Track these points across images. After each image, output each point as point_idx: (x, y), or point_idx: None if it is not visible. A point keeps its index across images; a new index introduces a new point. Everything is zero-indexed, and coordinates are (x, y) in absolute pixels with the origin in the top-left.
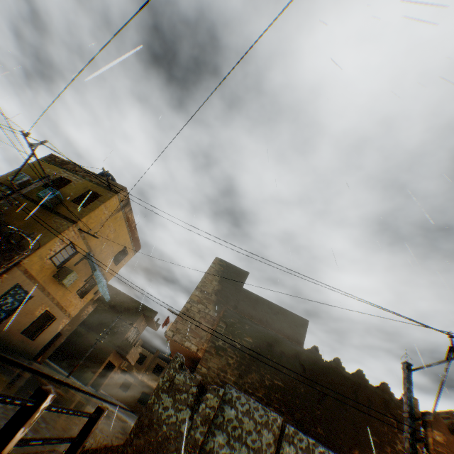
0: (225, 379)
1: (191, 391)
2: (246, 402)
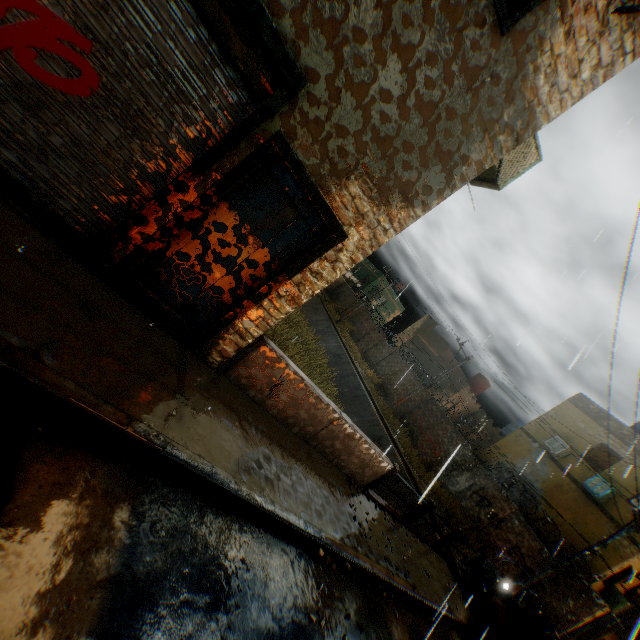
0: None
1: None
2: None
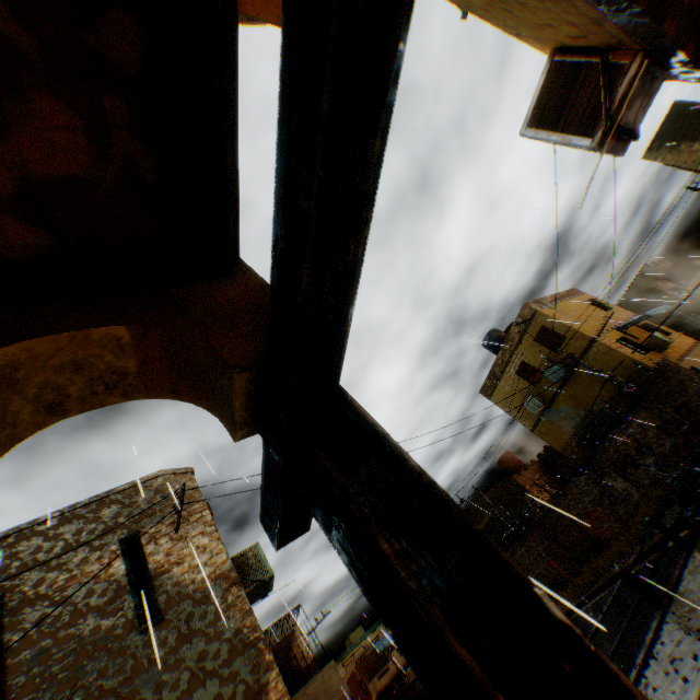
0: None
1: None
2: None
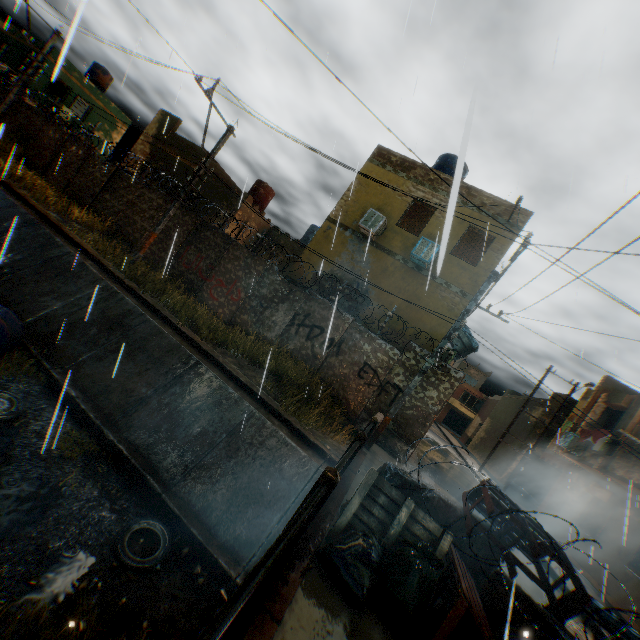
0: None
1: None
2: None
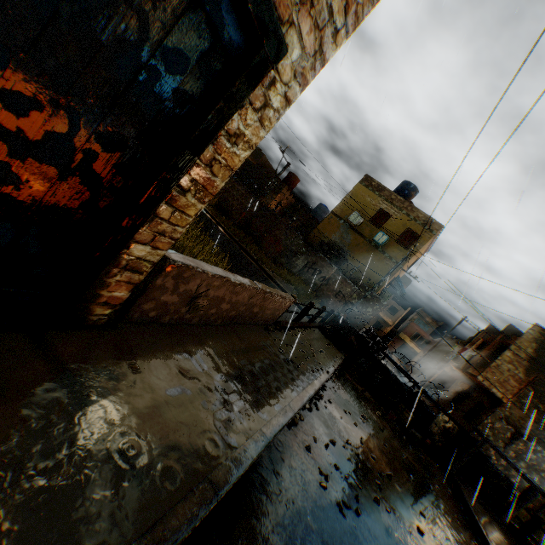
0: (522, 425)
1: (505, 435)
2: (544, 456)
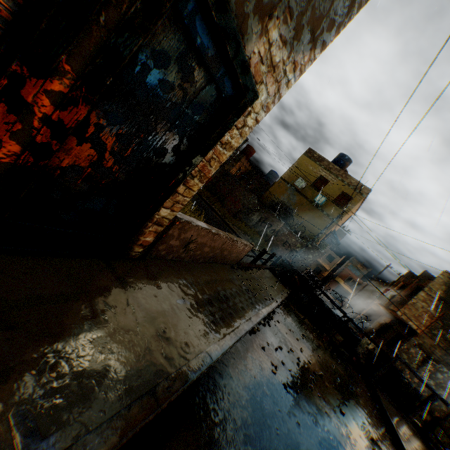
0: (433, 352)
1: (417, 358)
2: (449, 376)
